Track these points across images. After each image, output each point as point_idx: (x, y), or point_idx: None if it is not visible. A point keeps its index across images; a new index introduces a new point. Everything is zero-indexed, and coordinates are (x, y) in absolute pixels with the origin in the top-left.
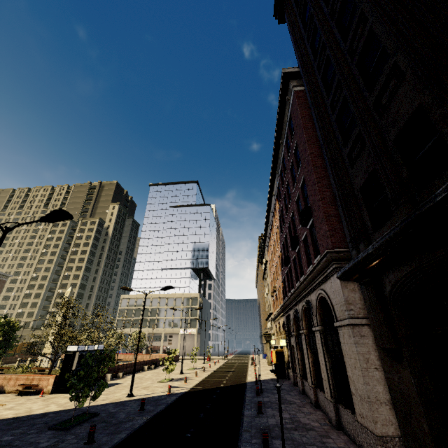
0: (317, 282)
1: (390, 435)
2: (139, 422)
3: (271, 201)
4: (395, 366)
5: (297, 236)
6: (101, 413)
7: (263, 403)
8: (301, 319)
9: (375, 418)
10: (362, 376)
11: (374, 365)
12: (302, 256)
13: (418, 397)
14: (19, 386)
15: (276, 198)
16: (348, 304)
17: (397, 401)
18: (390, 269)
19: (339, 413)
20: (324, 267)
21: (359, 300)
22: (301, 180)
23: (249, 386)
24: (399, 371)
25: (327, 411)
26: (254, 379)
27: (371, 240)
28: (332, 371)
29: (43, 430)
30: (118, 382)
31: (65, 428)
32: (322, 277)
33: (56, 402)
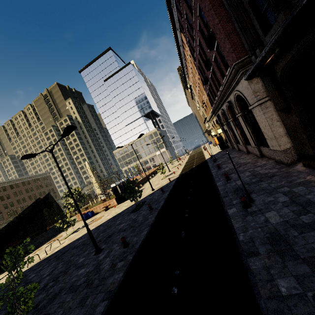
0: (232, 87)
1: (288, 148)
2: (165, 196)
3: (177, 37)
4: (287, 116)
5: (209, 59)
6: (146, 200)
7: (219, 164)
8: (227, 114)
9: (279, 144)
10: (270, 128)
11: (276, 120)
12: (217, 73)
13: (300, 126)
14: (103, 208)
15: (180, 31)
16: (255, 93)
17: (290, 132)
18: (278, 61)
19: (261, 150)
20: (234, 75)
21: (262, 87)
22: (197, 9)
23: (208, 160)
24: (289, 117)
25: (254, 152)
26: (209, 156)
27: (263, 43)
28: (253, 133)
29: (129, 214)
30: (142, 188)
31: (137, 210)
32: (234, 83)
33: (123, 206)
